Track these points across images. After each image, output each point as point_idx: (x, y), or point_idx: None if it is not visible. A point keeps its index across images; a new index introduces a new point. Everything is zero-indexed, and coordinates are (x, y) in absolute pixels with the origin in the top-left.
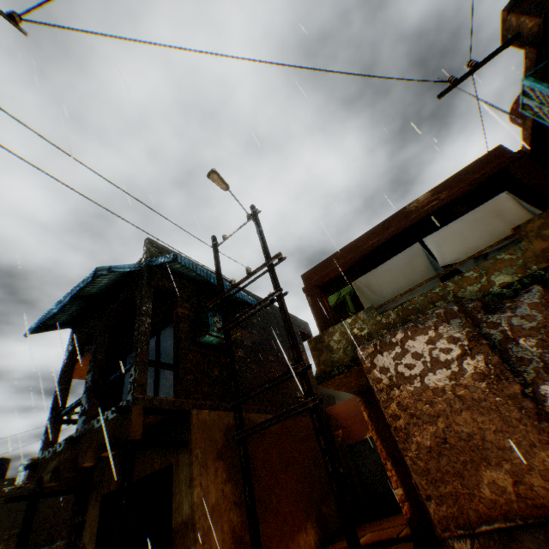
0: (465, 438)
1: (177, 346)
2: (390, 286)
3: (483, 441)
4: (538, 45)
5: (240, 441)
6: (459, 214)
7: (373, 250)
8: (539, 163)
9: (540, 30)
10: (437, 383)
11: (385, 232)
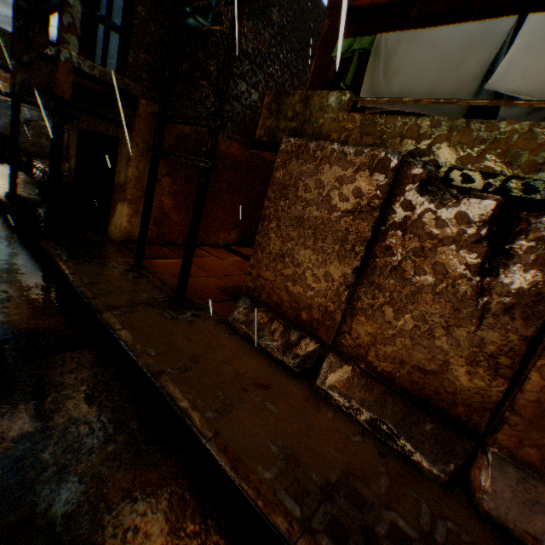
0: (295, 264)
1: (133, 4)
2: (410, 75)
3: (303, 274)
4: None
5: (152, 156)
6: None
7: None
8: None
9: None
10: (312, 217)
11: None
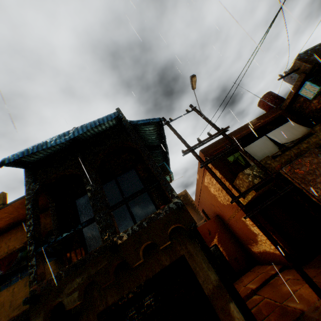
0: None
1: None
2: (259, 152)
3: None
4: (305, 73)
5: (253, 216)
6: (269, 129)
7: (238, 139)
8: (292, 115)
9: (310, 68)
10: None
11: (241, 133)
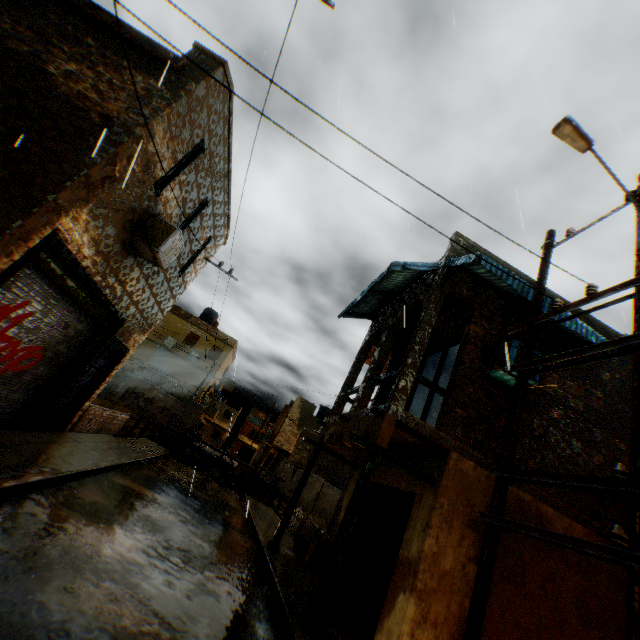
0: None
1: (456, 371)
2: None
3: None
4: None
5: (488, 526)
6: None
7: None
8: None
9: None
10: None
11: None
